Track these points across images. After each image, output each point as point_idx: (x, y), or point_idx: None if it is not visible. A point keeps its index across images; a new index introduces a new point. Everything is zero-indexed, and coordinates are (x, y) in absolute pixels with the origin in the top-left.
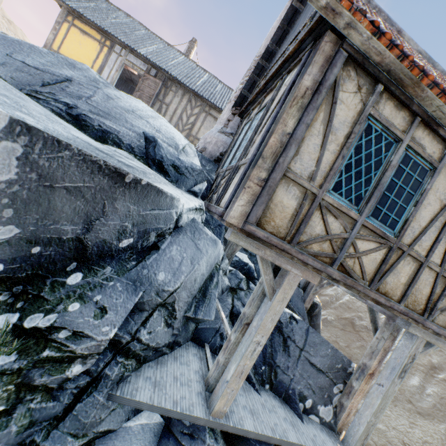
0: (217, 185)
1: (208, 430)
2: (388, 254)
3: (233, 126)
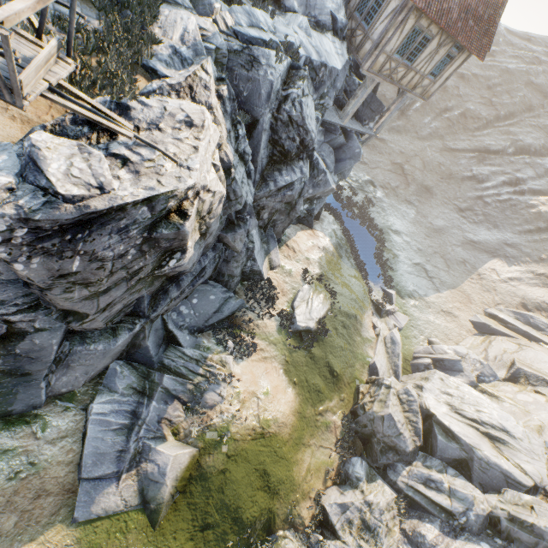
0: (354, 32)
1: (339, 129)
2: (406, 72)
3: None
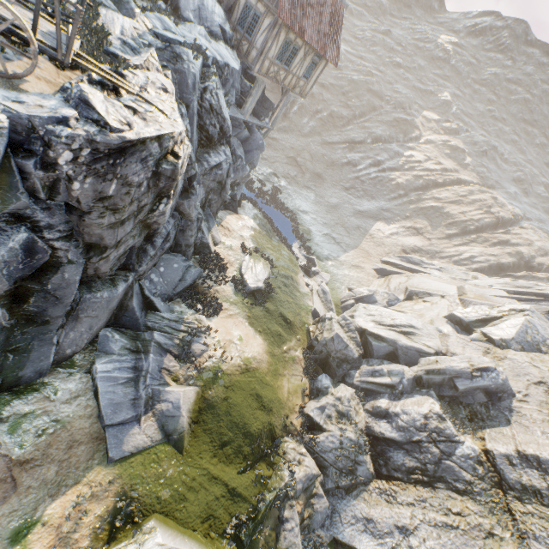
0: (240, 42)
1: (243, 124)
2: (286, 74)
3: None
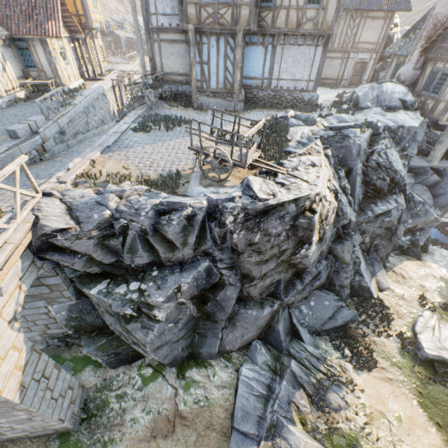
0: (424, 103)
1: (429, 170)
2: None
3: (420, 63)
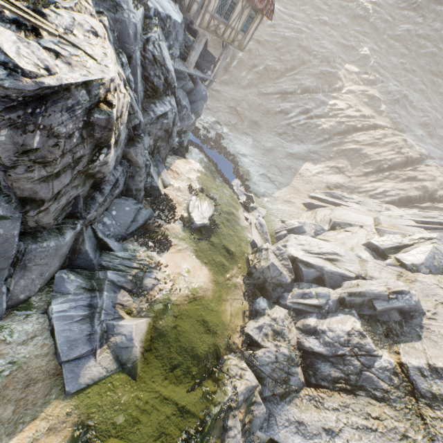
0: None
1: (188, 76)
2: (226, 28)
3: None
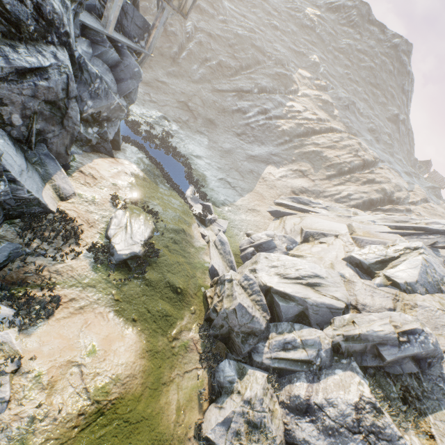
0: None
1: (107, 40)
2: None
3: None
